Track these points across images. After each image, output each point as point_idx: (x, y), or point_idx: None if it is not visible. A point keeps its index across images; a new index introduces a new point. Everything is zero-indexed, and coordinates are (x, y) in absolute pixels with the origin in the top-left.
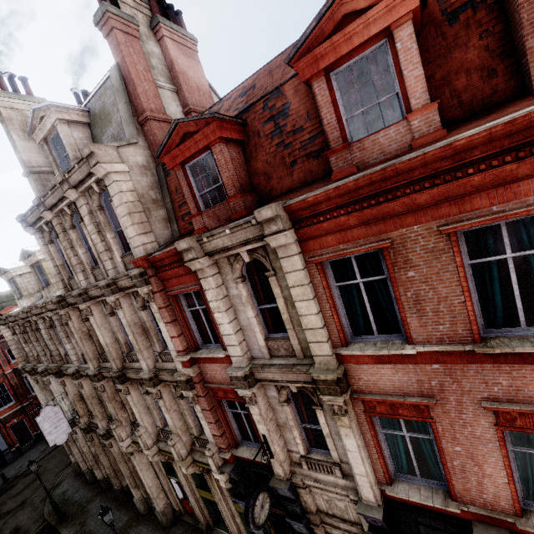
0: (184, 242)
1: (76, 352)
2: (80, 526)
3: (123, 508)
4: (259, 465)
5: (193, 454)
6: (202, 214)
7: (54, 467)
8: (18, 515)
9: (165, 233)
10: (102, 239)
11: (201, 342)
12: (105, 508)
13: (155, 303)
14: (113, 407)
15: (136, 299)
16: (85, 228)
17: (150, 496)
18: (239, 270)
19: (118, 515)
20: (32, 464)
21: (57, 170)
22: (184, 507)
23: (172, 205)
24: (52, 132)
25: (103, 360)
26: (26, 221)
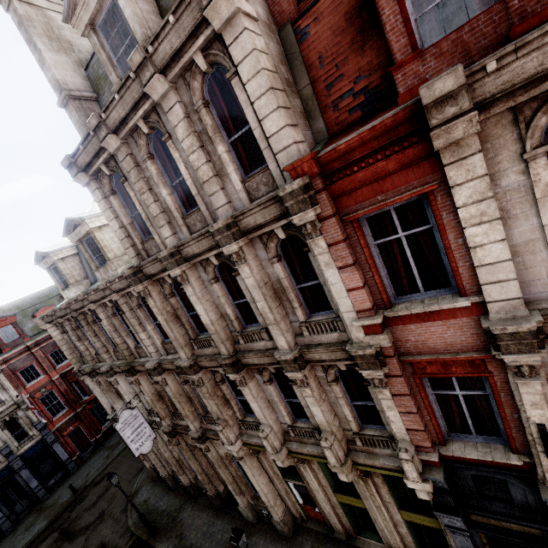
0: (451, 75)
1: (153, 342)
2: (178, 539)
3: (223, 516)
4: (494, 468)
5: (352, 455)
6: (422, 56)
7: (125, 474)
8: (100, 529)
9: (307, 134)
10: (207, 159)
11: (393, 294)
12: (236, 531)
13: (323, 237)
14: (215, 404)
15: (267, 246)
16: (175, 148)
17: (266, 504)
18: (540, 131)
19: (221, 525)
20: (113, 476)
21: (115, 74)
22: (307, 513)
23: (312, 89)
24: (103, 5)
25: (199, 347)
26: (76, 165)
